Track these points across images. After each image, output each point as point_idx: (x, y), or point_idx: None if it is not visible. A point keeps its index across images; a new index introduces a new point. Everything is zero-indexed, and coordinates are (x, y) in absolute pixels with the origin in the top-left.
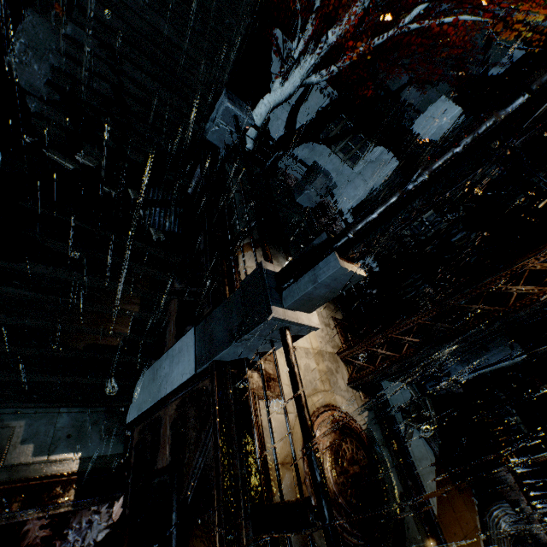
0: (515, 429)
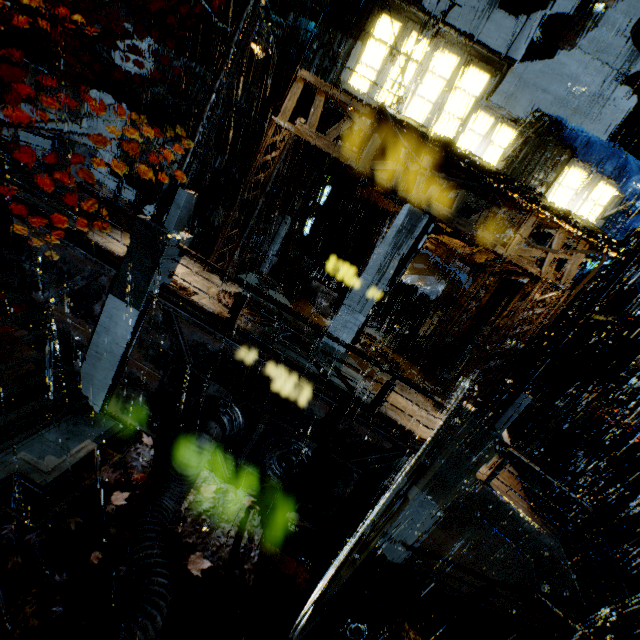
0: (311, 266)
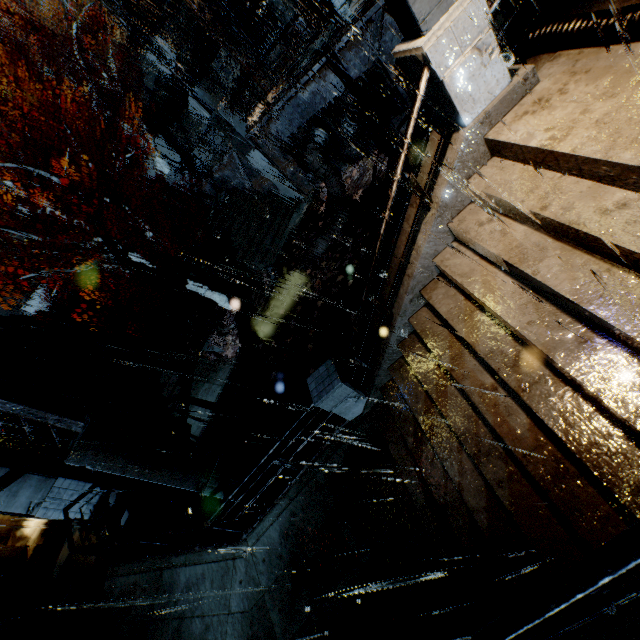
0: None
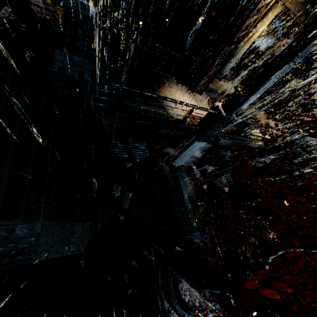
0: None
